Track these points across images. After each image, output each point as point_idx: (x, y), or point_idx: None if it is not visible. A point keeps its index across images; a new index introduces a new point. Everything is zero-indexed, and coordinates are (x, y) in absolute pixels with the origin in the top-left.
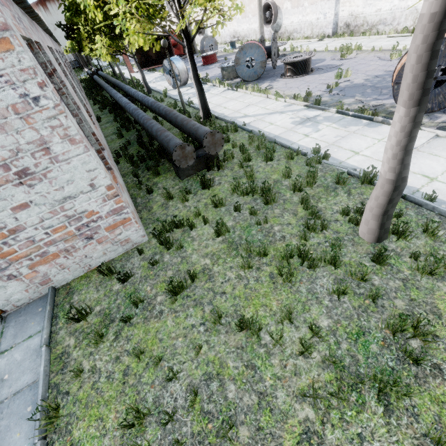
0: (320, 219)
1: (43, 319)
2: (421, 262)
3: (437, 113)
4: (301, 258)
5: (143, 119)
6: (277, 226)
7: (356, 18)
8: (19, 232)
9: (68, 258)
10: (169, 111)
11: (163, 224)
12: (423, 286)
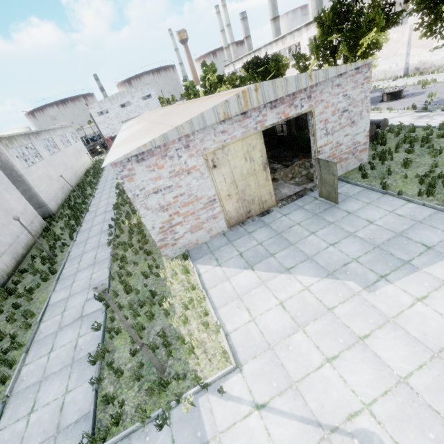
0: None
1: (342, 183)
2: None
3: None
4: None
5: None
6: (438, 148)
7: (424, 64)
8: (340, 146)
9: (344, 163)
10: None
11: (377, 153)
12: None
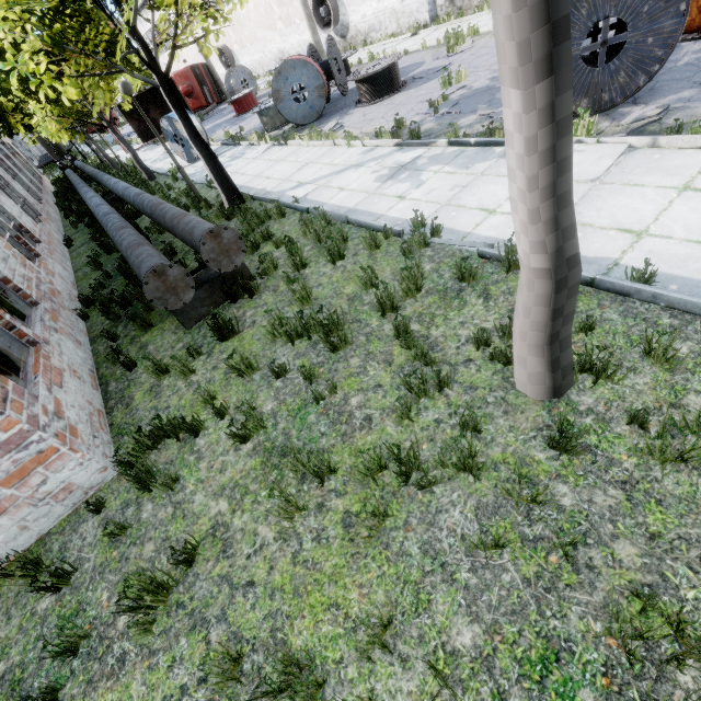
0: (437, 363)
1: None
2: (655, 440)
3: (622, 107)
4: (404, 465)
5: (111, 230)
6: (355, 397)
7: None
8: None
9: None
10: (155, 205)
11: (135, 437)
12: (670, 493)
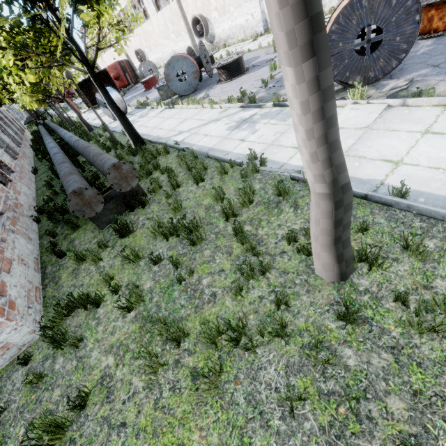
0: (261, 254)
1: None
2: (413, 317)
3: (383, 80)
4: (236, 331)
5: (56, 164)
6: (205, 278)
7: None
8: None
9: None
10: (85, 148)
11: (54, 309)
12: (427, 357)
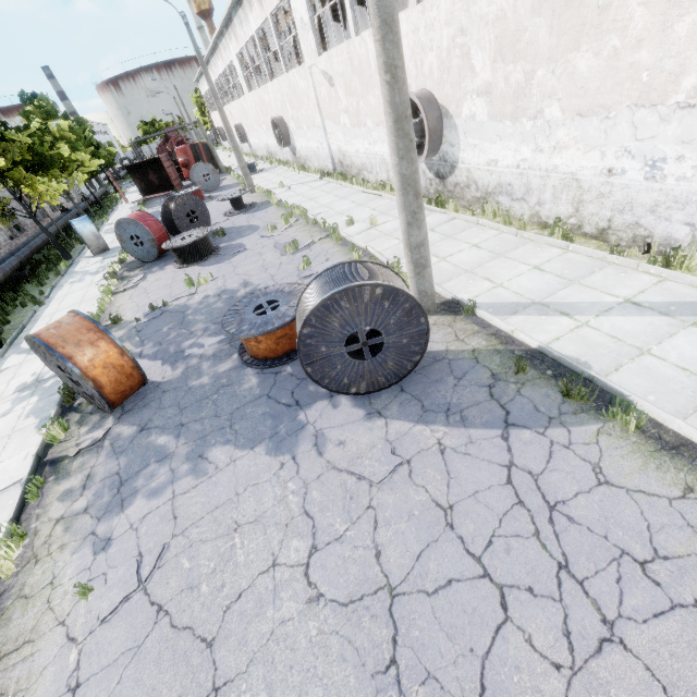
0: None
1: None
2: None
3: (115, 415)
4: None
5: None
6: None
7: (345, 156)
8: None
9: None
10: None
11: None
12: None
